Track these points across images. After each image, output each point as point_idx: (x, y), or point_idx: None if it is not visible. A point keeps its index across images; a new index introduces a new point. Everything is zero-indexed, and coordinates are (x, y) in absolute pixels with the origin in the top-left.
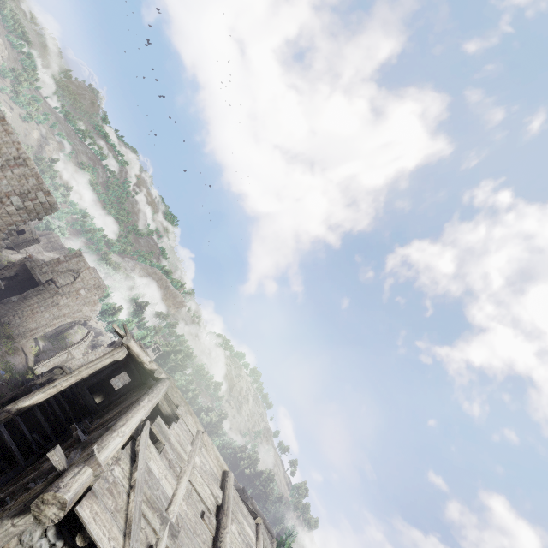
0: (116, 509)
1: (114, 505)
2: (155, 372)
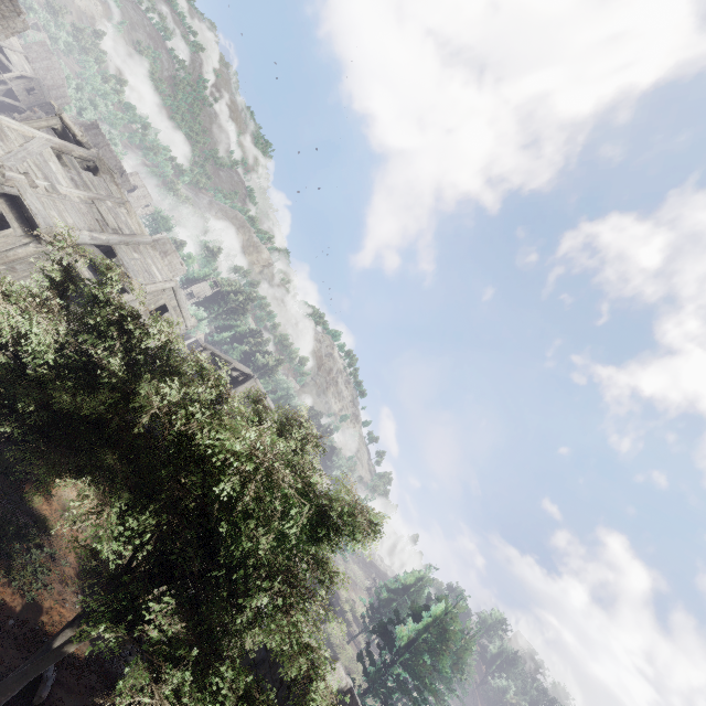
0: (2, 142)
1: (1, 140)
2: (84, 144)
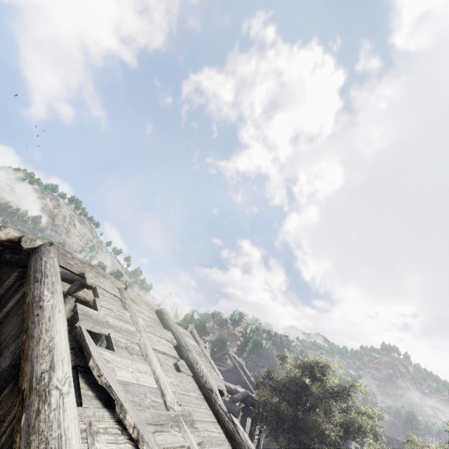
0: None
1: None
2: (21, 242)
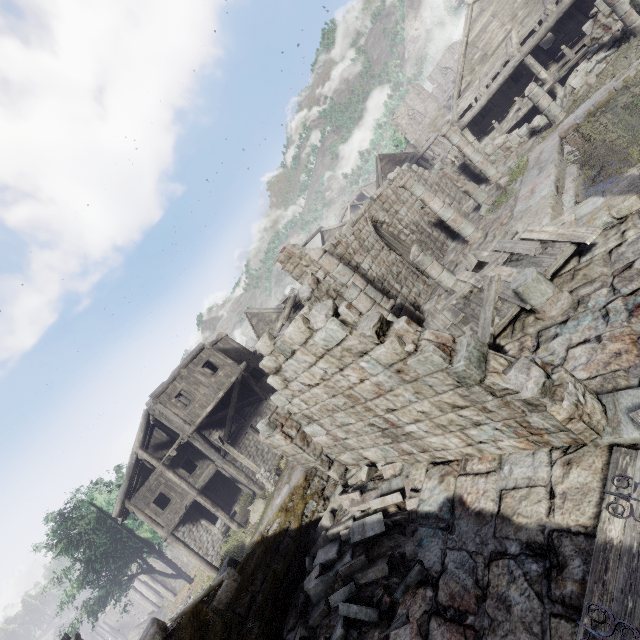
0: None
1: None
2: None
